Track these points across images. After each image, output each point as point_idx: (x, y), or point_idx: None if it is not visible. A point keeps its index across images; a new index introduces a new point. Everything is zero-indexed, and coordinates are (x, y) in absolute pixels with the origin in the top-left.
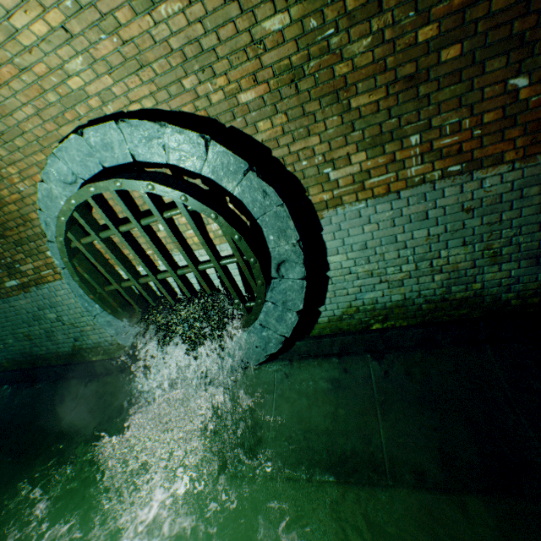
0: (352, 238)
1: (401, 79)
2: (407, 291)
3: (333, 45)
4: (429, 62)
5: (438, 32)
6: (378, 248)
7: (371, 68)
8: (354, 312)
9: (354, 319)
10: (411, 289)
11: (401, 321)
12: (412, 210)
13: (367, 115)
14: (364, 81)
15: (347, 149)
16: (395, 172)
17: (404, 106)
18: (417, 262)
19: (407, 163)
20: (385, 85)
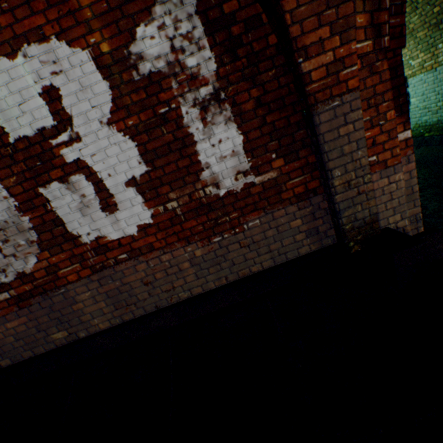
0: (418, 91)
1: (432, 25)
2: (438, 116)
3: (405, 21)
4: (440, 18)
5: (440, 9)
6: (427, 95)
7: (420, 24)
8: (417, 127)
9: (417, 131)
10: (440, 116)
11: (436, 133)
12: (440, 76)
13: (422, 39)
14: (419, 28)
15: (416, 53)
16: (433, 60)
17: (435, 34)
18: (442, 102)
19: (438, 56)
20: (426, 28)
